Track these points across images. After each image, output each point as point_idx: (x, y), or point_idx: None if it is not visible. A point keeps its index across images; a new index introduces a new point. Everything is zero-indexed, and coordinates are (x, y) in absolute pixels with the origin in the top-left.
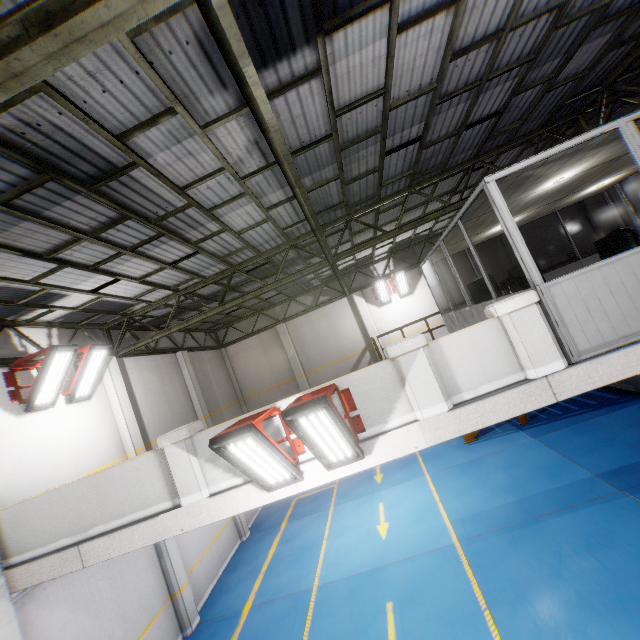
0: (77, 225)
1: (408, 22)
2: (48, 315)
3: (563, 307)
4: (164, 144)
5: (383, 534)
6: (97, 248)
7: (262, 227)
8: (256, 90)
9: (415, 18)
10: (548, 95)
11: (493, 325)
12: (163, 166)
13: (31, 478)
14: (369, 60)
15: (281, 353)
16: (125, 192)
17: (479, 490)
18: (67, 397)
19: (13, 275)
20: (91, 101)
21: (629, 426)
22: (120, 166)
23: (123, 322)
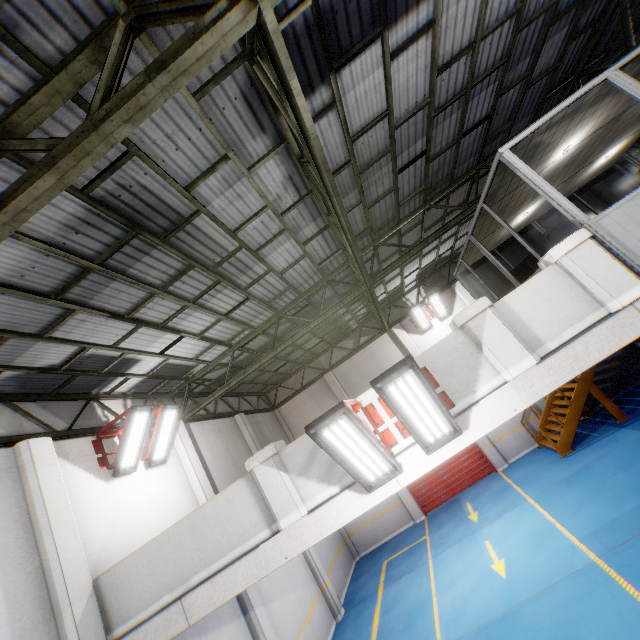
0: (152, 281)
1: (397, 49)
2: (123, 385)
3: (619, 235)
4: (219, 190)
5: (501, 572)
6: (166, 304)
7: (300, 265)
8: (299, 100)
9: (402, 45)
10: (528, 93)
11: (553, 271)
12: (219, 212)
13: (123, 544)
14: (371, 88)
15: (334, 402)
16: (189, 242)
17: (599, 498)
18: (145, 462)
19: (99, 341)
20: (167, 160)
21: None
22: (186, 216)
23: (184, 389)
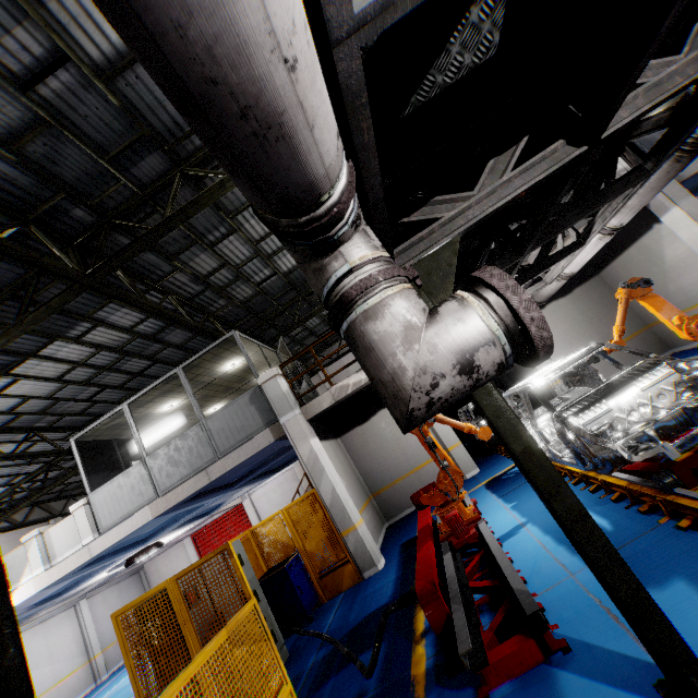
0: None
1: (0, 391)
2: None
3: (98, 505)
4: None
5: None
6: None
7: (41, 444)
8: None
9: (3, 389)
10: (190, 344)
11: (72, 518)
12: None
13: None
14: None
15: None
16: None
17: None
18: None
19: None
20: None
21: None
22: None
23: None
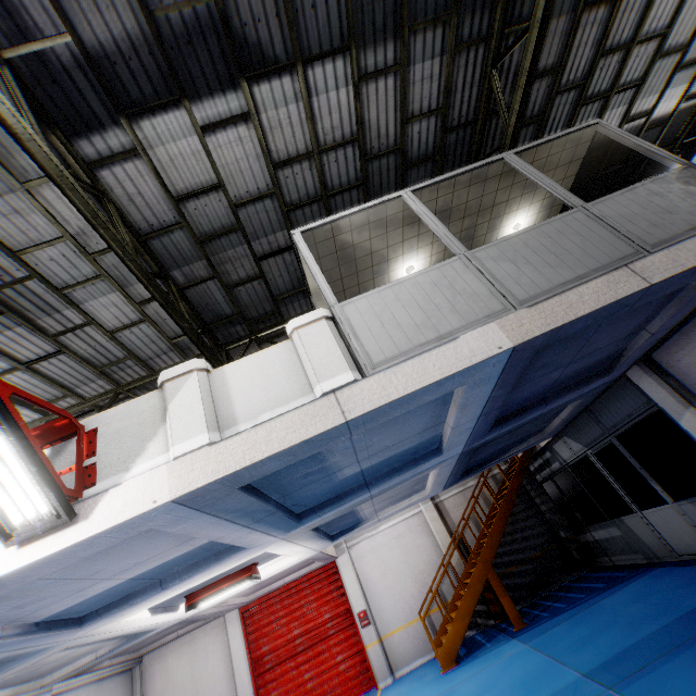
0: None
1: (210, 124)
2: None
3: (357, 322)
4: None
5: None
6: None
7: (143, 330)
8: None
9: (215, 122)
10: None
11: (286, 347)
12: None
13: None
14: (189, 153)
15: None
16: None
17: None
18: None
19: None
20: None
21: (635, 600)
22: None
23: None
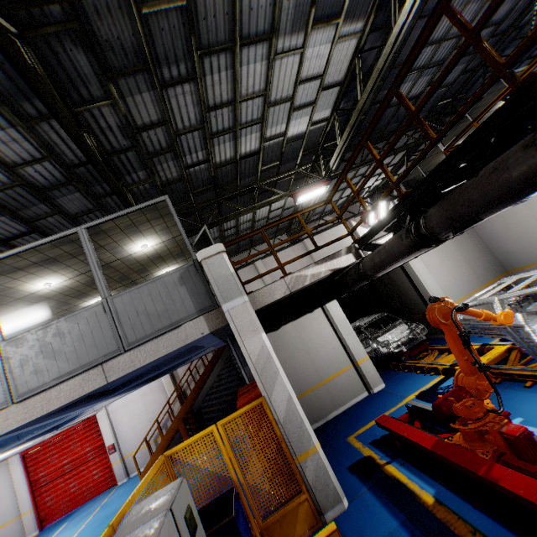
0: None
1: None
2: None
3: None
4: None
5: None
6: None
7: None
8: None
9: None
10: (85, 219)
11: None
12: None
13: None
14: None
15: None
16: None
17: None
18: None
19: None
20: None
21: None
22: None
23: None
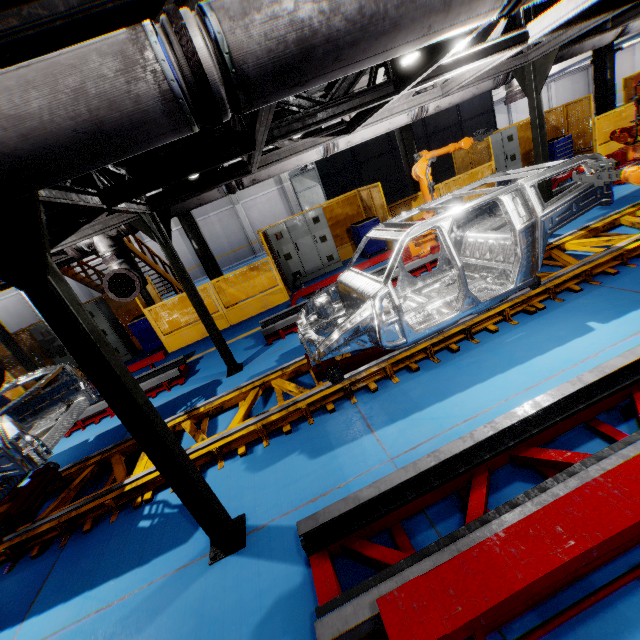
0: None
1: None
2: None
3: None
4: None
5: None
6: None
7: None
8: None
9: None
10: None
11: None
12: None
13: None
14: None
15: None
16: None
17: None
18: None
19: None
20: None
21: None
22: None
23: None
